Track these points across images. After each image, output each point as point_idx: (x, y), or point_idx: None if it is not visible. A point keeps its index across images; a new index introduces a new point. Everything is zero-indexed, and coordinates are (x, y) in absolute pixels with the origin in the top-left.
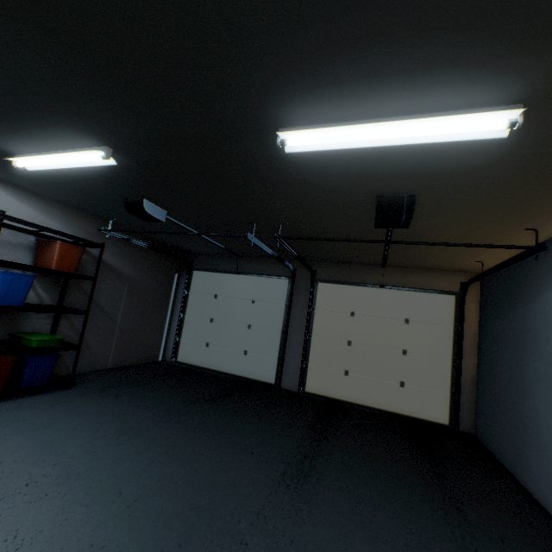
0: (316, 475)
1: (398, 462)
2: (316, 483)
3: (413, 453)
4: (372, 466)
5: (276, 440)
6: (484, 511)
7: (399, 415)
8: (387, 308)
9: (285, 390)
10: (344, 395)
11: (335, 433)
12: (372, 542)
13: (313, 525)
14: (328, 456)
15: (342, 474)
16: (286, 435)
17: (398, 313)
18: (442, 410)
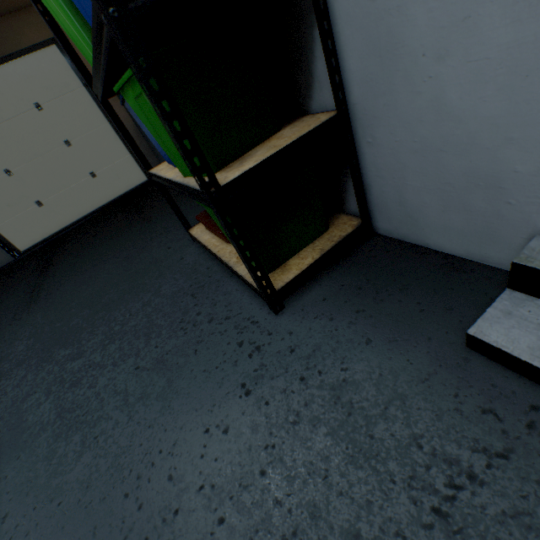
0: (46, 292)
1: (113, 230)
2: (47, 296)
3: (124, 216)
4: (93, 248)
5: (1, 307)
6: (164, 209)
7: (114, 201)
8: (4, 103)
9: (1, 269)
10: (60, 224)
11: (60, 255)
12: (93, 285)
13: (48, 317)
14: (55, 274)
15: (69, 273)
16: (11, 295)
17: (21, 103)
18: (137, 172)
